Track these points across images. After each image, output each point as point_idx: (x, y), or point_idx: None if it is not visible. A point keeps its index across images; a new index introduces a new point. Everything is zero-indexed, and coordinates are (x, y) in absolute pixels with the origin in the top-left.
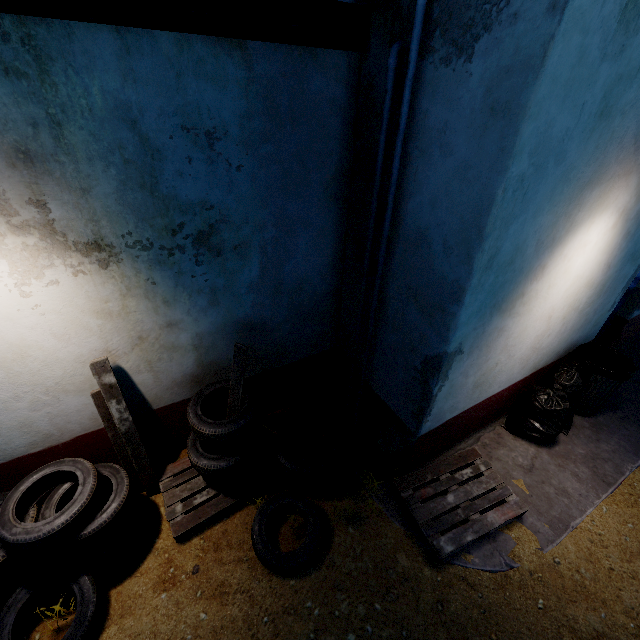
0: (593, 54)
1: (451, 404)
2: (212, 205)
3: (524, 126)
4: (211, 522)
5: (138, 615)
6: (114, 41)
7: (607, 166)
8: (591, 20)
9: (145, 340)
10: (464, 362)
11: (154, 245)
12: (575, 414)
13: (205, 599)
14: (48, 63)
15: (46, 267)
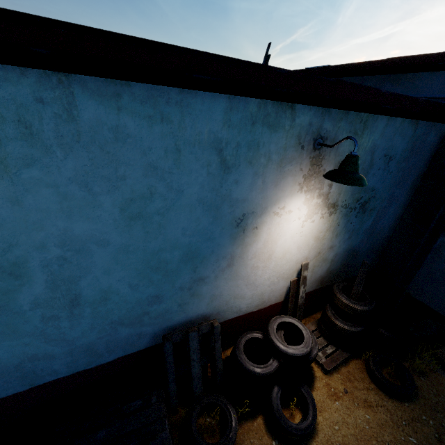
0: None
1: None
2: (374, 189)
3: None
4: (338, 365)
5: (329, 412)
6: (385, 122)
7: None
8: None
9: (319, 254)
10: None
11: (348, 206)
12: None
13: (362, 407)
14: (365, 130)
15: (315, 213)
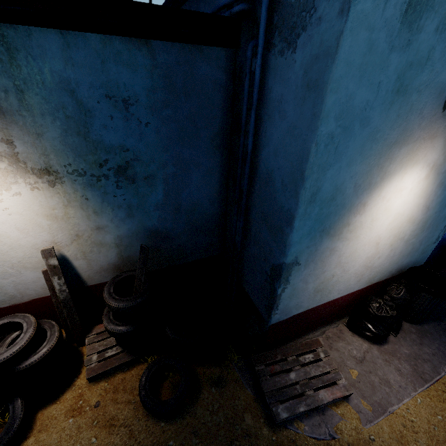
0: (382, 46)
1: (296, 303)
2: (128, 148)
3: (327, 97)
4: (115, 371)
5: (50, 432)
6: (59, 39)
7: (411, 131)
8: (375, 21)
9: (81, 237)
10: (302, 271)
11: (87, 173)
12: (405, 321)
13: (98, 427)
14: (15, 53)
15: (13, 183)
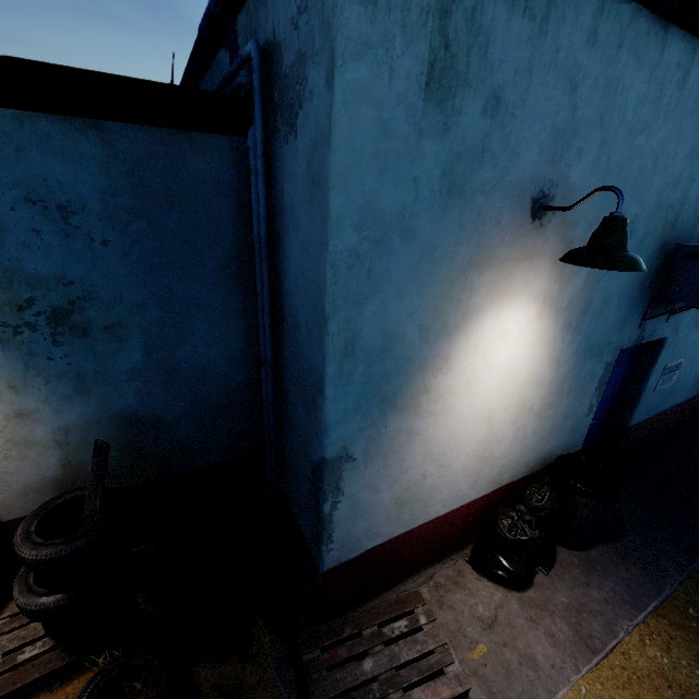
0: (403, 129)
1: (365, 527)
2: (72, 280)
3: (330, 196)
4: (33, 690)
5: None
6: None
7: (491, 248)
8: (381, 95)
9: None
10: (363, 472)
11: None
12: (562, 546)
13: None
14: None
15: None
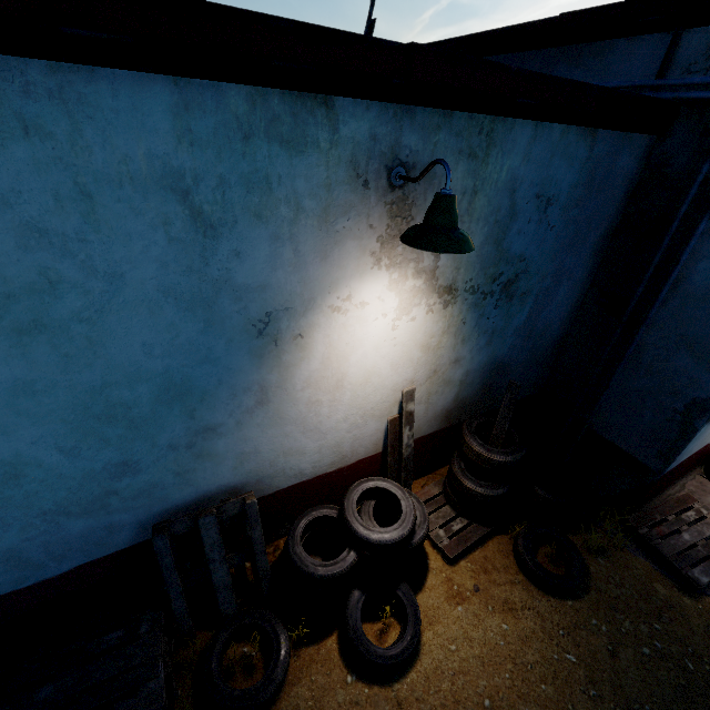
0: None
1: (692, 446)
2: (524, 258)
3: None
4: (470, 548)
5: (445, 623)
6: (530, 132)
7: None
8: None
9: (436, 373)
10: None
11: (479, 290)
12: None
13: (498, 613)
14: (491, 149)
15: (415, 305)
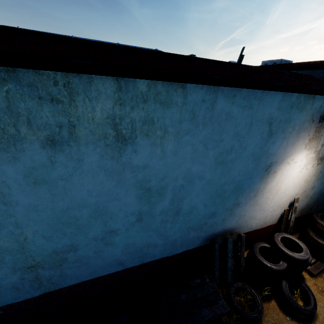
0: None
1: None
2: None
3: None
4: (319, 272)
5: (322, 302)
6: None
7: None
8: None
9: (304, 192)
10: None
11: None
12: None
13: None
14: None
15: (309, 164)
